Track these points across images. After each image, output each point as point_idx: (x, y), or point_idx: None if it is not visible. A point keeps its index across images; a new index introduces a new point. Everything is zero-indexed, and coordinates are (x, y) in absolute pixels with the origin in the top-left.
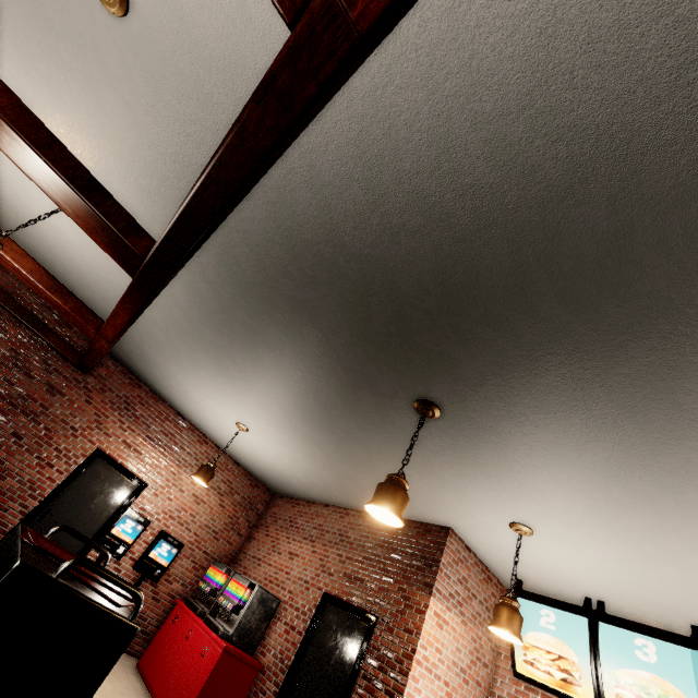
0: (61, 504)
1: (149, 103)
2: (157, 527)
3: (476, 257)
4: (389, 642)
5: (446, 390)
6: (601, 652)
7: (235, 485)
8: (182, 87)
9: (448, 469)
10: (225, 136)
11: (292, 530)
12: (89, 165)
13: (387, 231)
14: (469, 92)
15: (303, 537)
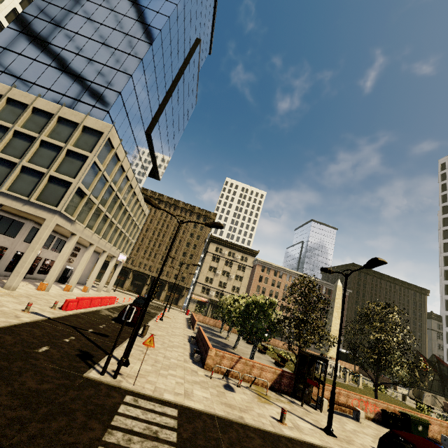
0: None
1: None
2: None
3: None
4: None
5: None
6: None
7: None
8: None
9: None
10: None
11: None
12: None
13: None
14: None
15: None
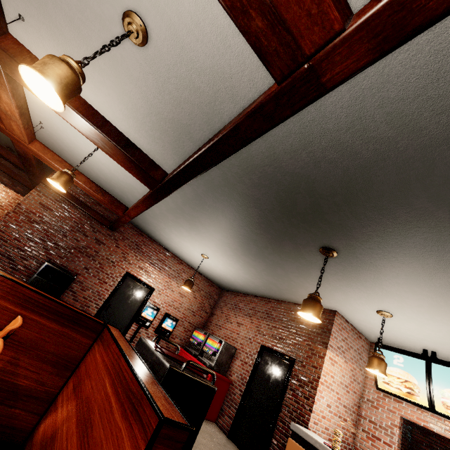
0: (114, 302)
1: (157, 91)
2: (163, 311)
3: (372, 175)
4: (304, 372)
5: (342, 243)
6: (433, 379)
7: (200, 286)
8: (180, 83)
9: (339, 282)
10: (224, 131)
11: (237, 310)
12: (116, 123)
13: (312, 161)
14: (380, 86)
15: (244, 314)
